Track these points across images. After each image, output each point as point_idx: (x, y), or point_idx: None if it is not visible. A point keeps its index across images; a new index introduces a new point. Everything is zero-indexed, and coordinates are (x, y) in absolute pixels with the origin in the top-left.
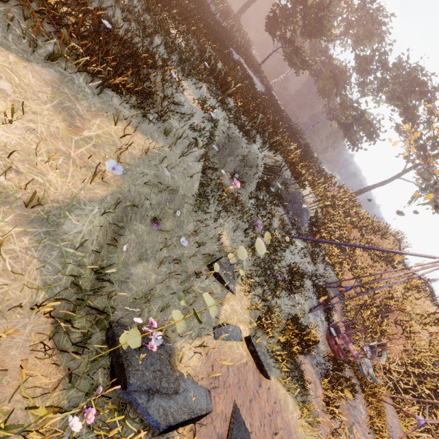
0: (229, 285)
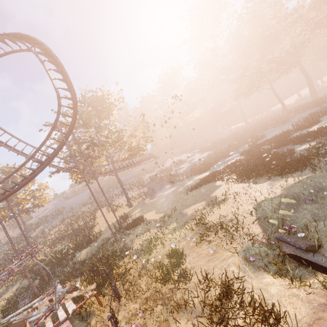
0: None
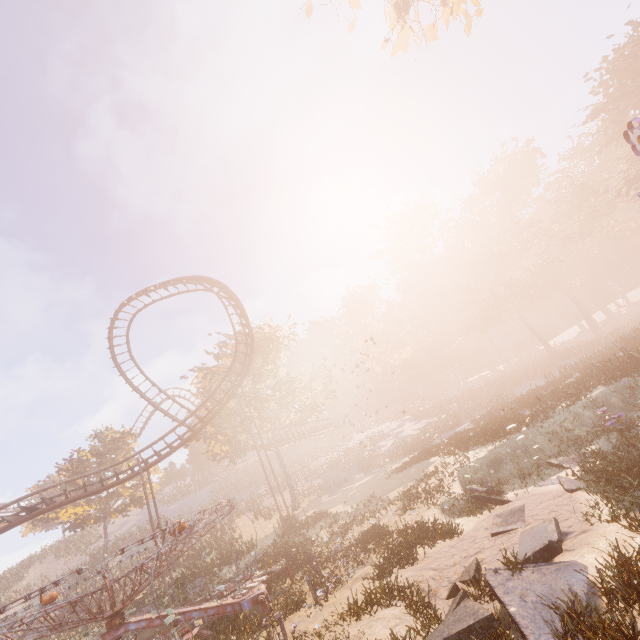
0: (558, 464)
